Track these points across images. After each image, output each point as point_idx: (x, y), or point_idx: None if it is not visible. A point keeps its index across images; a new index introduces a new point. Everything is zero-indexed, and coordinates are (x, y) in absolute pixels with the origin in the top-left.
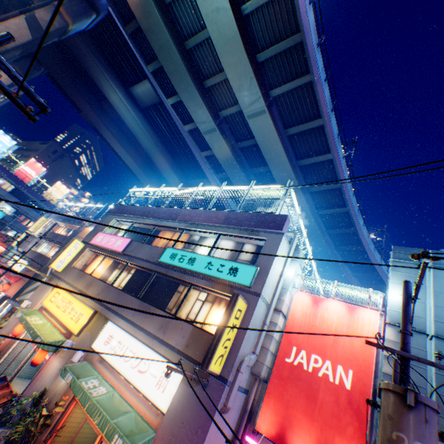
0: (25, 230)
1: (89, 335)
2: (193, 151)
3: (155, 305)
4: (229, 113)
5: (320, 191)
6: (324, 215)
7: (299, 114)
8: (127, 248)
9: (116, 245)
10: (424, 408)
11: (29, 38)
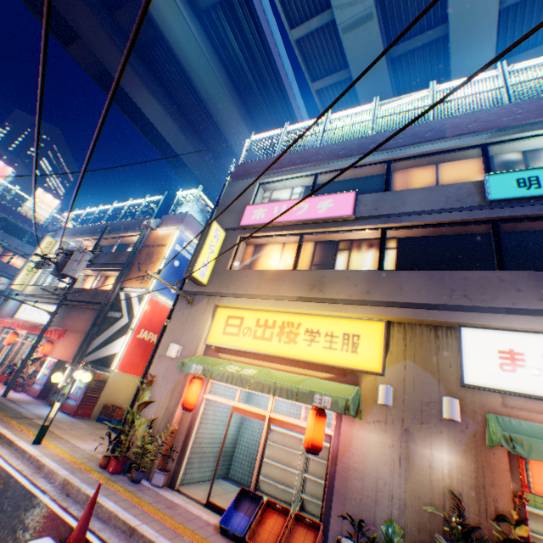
0: (8, 271)
1: (414, 367)
2: (287, 90)
3: None
4: None
5: None
6: None
7: None
8: (355, 208)
9: (321, 211)
10: None
11: None
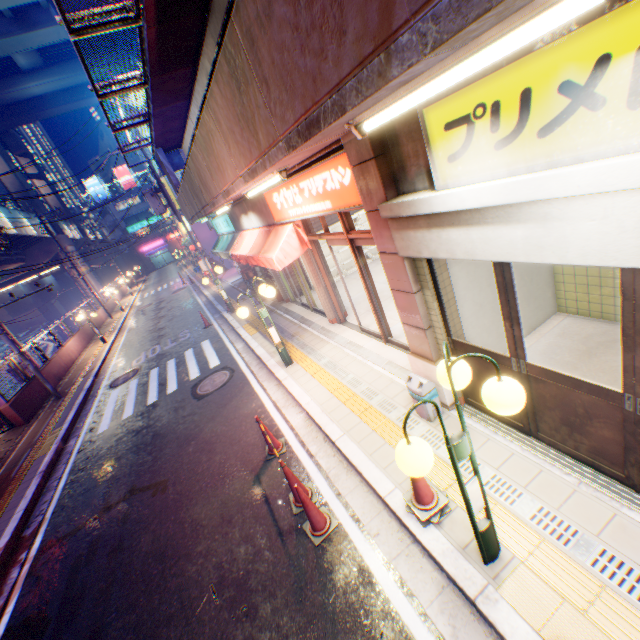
0: None
1: None
2: None
3: None
4: None
5: None
6: None
7: None
8: None
9: None
10: (146, 195)
11: (0, 157)
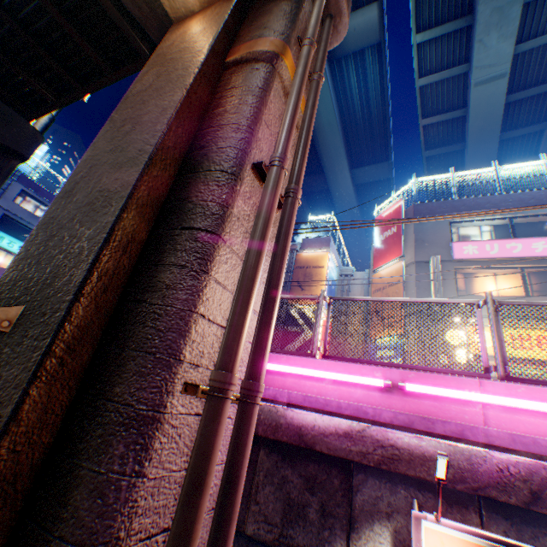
0: None
1: None
2: (389, 122)
3: None
4: (530, 47)
5: None
6: None
7: None
8: None
9: (538, 251)
10: None
11: None
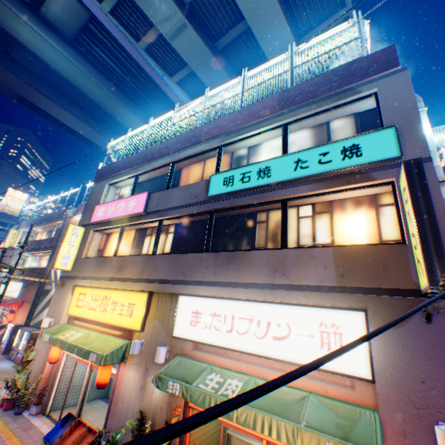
0: None
1: (158, 324)
2: (159, 84)
3: (241, 250)
4: None
5: None
6: None
7: None
8: (148, 204)
9: (130, 209)
10: None
11: None
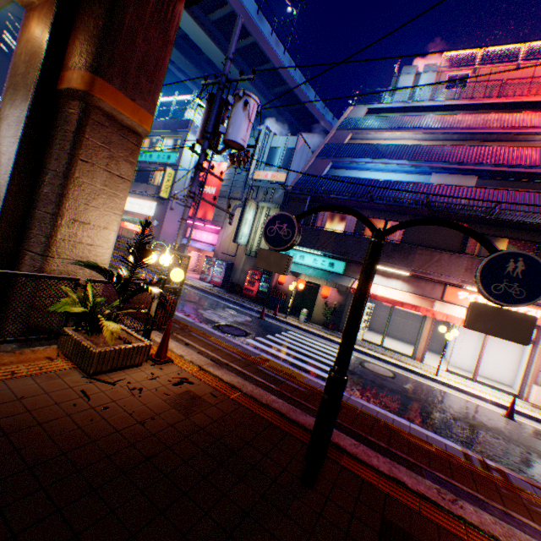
0: None
1: None
2: None
3: (141, 183)
4: None
5: (263, 73)
6: (277, 94)
7: (211, 0)
8: None
9: None
10: None
11: None
